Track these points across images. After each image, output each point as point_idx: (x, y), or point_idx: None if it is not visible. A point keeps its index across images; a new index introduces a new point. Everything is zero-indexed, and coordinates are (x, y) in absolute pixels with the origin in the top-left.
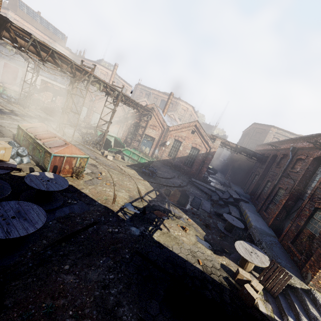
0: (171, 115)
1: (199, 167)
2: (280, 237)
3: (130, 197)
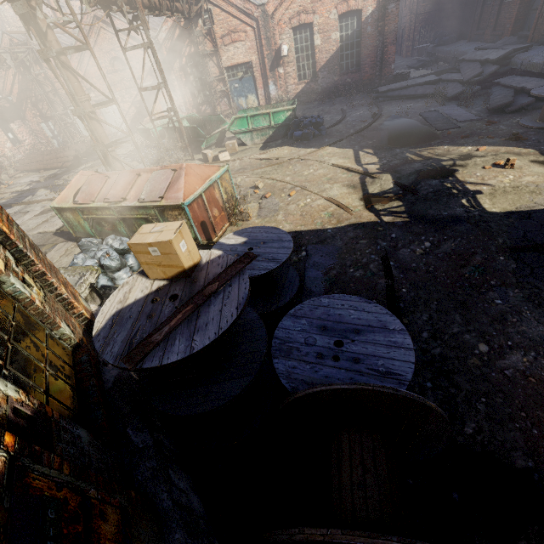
0: None
1: (377, 54)
2: None
3: (349, 187)
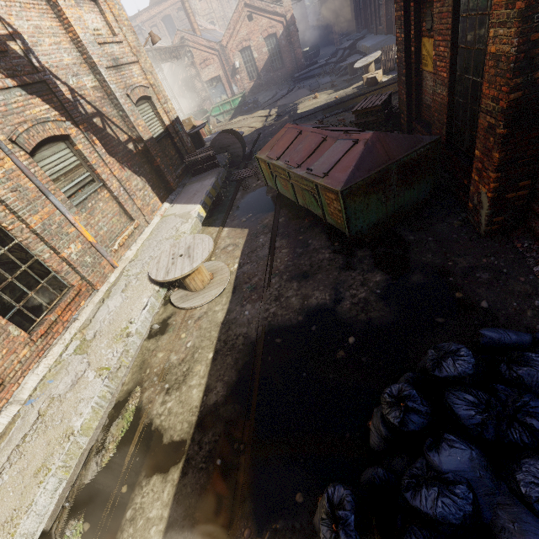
0: None
1: (292, 55)
2: (393, 32)
3: (261, 122)
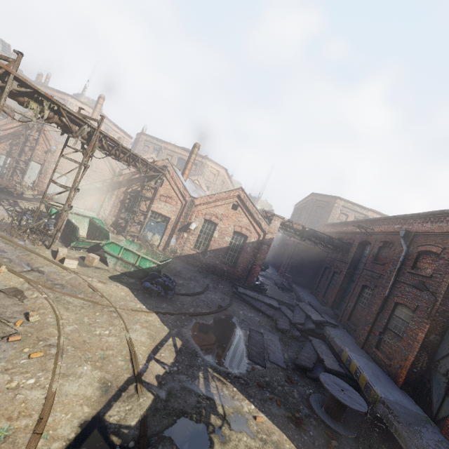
0: (194, 180)
1: (248, 265)
2: (444, 427)
3: (102, 386)
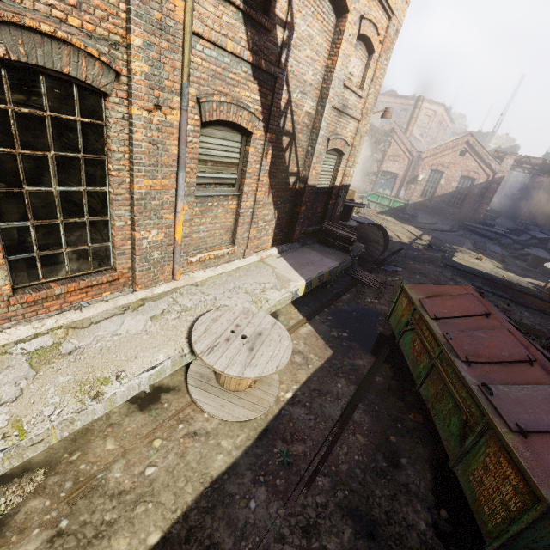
0: None
1: (475, 205)
2: None
3: (408, 237)
